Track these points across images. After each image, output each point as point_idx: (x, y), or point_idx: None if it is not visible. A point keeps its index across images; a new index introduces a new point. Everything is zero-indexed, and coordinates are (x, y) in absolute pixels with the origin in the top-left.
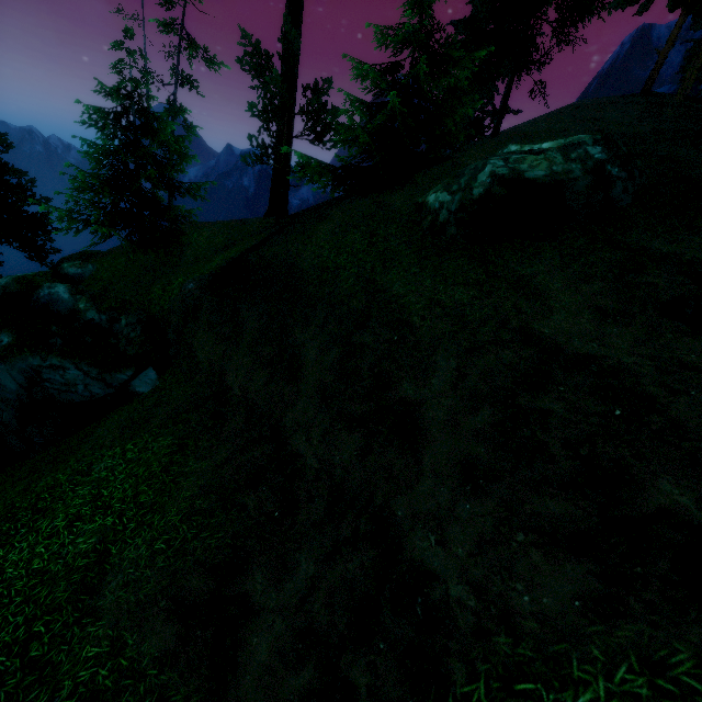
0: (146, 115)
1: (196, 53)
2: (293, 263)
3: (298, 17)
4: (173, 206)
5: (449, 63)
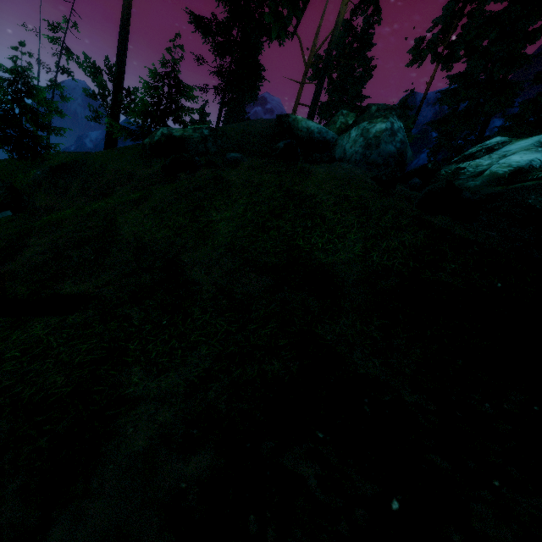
0: (29, 86)
1: (72, 58)
2: (85, 161)
3: (124, 54)
4: (41, 137)
5: (183, 90)
